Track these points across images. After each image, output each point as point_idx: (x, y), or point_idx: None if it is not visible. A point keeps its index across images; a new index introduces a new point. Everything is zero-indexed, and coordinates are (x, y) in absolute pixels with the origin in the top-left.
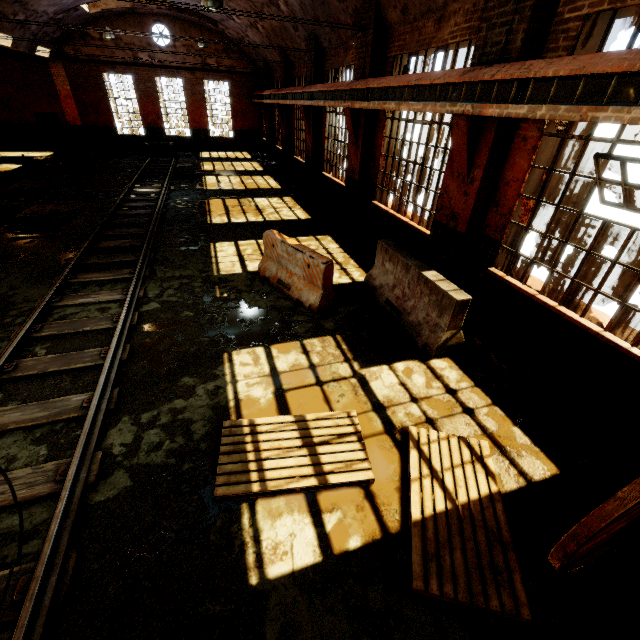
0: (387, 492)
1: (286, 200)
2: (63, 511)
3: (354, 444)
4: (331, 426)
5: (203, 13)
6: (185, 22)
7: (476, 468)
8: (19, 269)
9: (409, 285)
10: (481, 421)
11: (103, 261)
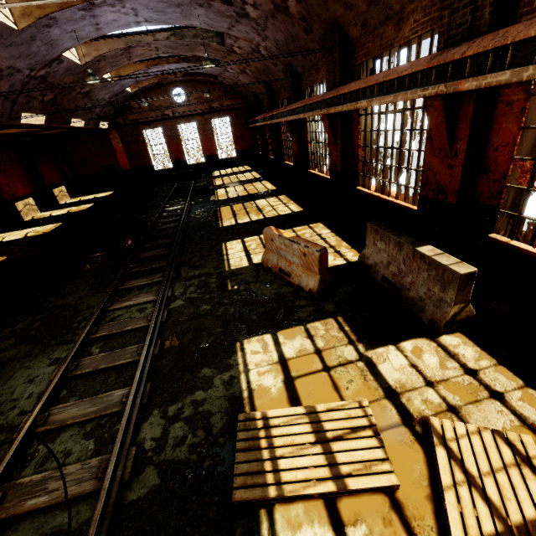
0: (416, 501)
1: (281, 198)
2: (101, 513)
3: (370, 440)
4: (343, 418)
5: (206, 72)
6: (195, 82)
7: (524, 473)
8: (86, 282)
9: (404, 261)
10: (515, 408)
11: (142, 269)
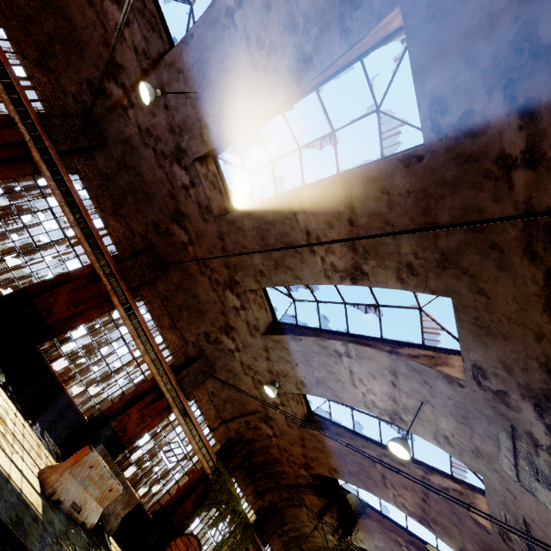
0: None
1: None
2: None
3: None
4: None
5: None
6: None
7: None
8: None
9: None
10: None
11: None
